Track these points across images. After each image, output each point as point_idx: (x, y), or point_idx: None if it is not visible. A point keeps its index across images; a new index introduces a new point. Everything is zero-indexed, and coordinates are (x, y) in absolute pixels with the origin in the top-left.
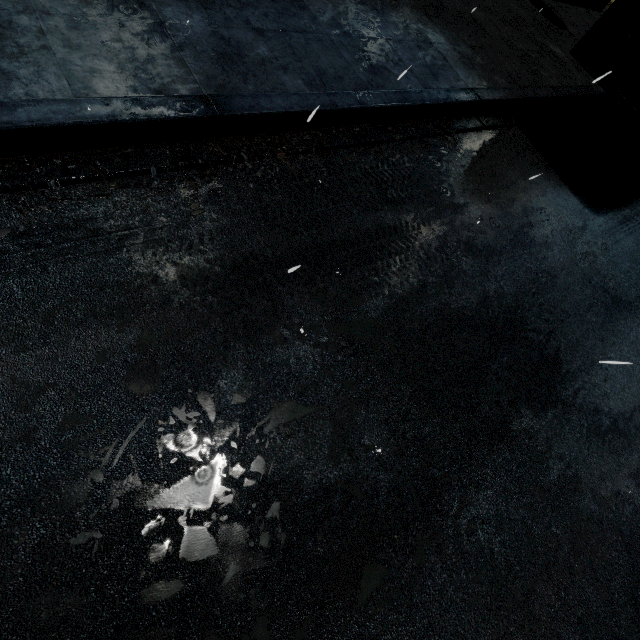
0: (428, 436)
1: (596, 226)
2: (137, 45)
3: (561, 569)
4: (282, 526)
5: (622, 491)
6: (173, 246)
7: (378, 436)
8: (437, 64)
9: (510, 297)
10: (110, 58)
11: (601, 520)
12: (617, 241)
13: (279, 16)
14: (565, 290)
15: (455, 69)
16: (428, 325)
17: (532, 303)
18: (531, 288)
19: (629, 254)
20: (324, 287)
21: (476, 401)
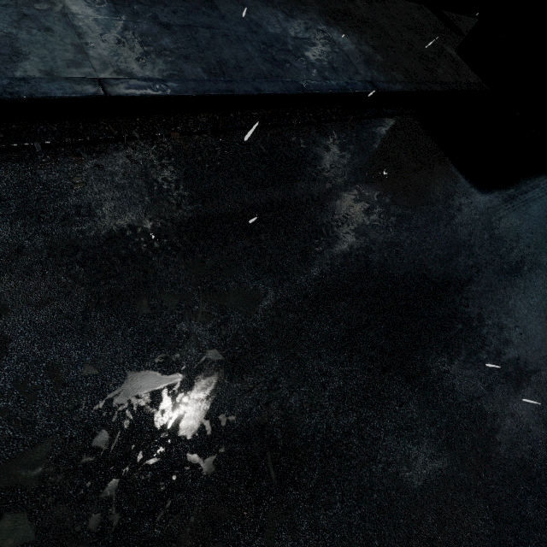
0: (294, 405)
1: (482, 203)
2: (36, 32)
3: (423, 542)
4: (117, 506)
5: (492, 457)
6: (46, 217)
7: (239, 406)
8: (338, 60)
9: (393, 268)
10: (4, 42)
11: (469, 488)
12: (501, 217)
13: (188, 13)
14: (448, 261)
15: (355, 64)
16: (306, 294)
17: (414, 273)
18: (414, 259)
19: (512, 229)
20: (202, 258)
21: (348, 369)
